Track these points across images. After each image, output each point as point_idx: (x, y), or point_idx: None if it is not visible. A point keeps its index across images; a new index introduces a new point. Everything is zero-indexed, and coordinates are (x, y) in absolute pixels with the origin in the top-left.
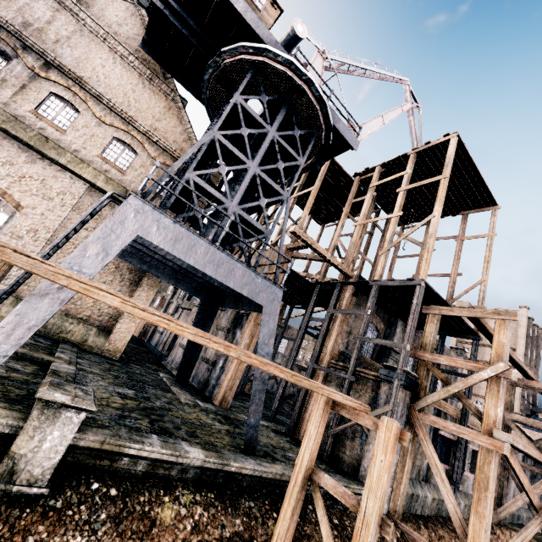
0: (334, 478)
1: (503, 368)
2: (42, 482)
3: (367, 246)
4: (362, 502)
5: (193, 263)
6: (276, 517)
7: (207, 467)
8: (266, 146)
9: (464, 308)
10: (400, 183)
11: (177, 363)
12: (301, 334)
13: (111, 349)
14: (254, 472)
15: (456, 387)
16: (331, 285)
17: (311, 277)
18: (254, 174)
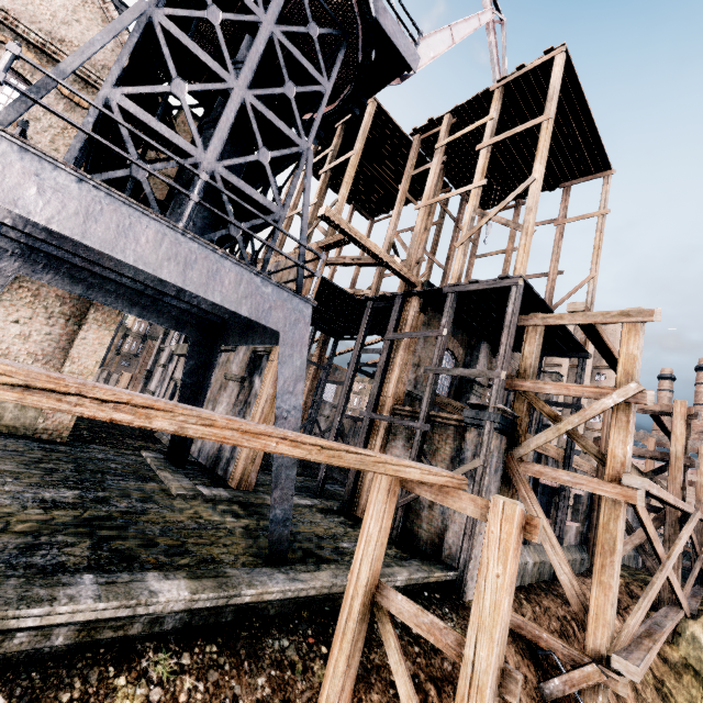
0: (409, 570)
1: (635, 391)
2: None
3: (436, 243)
4: (468, 649)
5: (133, 261)
6: (326, 654)
7: (198, 608)
8: (259, 51)
9: (578, 313)
10: (479, 142)
11: None
12: (351, 373)
13: (50, 427)
14: (285, 595)
15: (569, 423)
16: (388, 301)
17: (359, 294)
18: (244, 107)
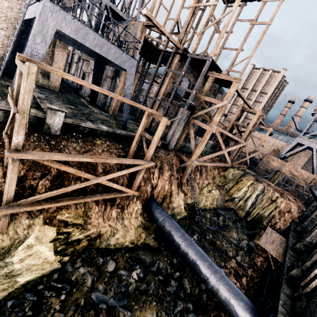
0: None
1: (225, 103)
2: (59, 131)
3: (199, 22)
4: (153, 138)
5: (89, 46)
6: None
7: (109, 132)
8: None
9: (224, 75)
10: None
11: (88, 94)
12: (151, 82)
13: (53, 86)
14: (125, 134)
15: (207, 110)
16: (169, 53)
17: (161, 43)
18: None
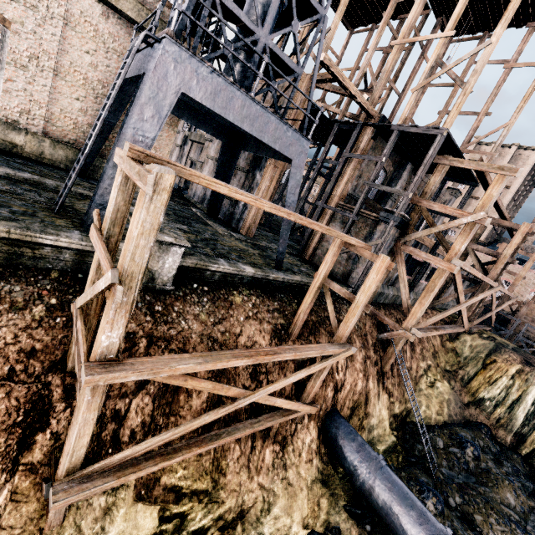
0: None
1: (481, 217)
2: (169, 284)
3: (400, 70)
4: (357, 297)
5: (232, 120)
6: (297, 302)
7: (256, 277)
8: None
9: (474, 161)
10: None
11: (199, 198)
12: (314, 175)
13: None
14: (284, 280)
15: (438, 228)
16: (351, 125)
17: (328, 109)
18: None
